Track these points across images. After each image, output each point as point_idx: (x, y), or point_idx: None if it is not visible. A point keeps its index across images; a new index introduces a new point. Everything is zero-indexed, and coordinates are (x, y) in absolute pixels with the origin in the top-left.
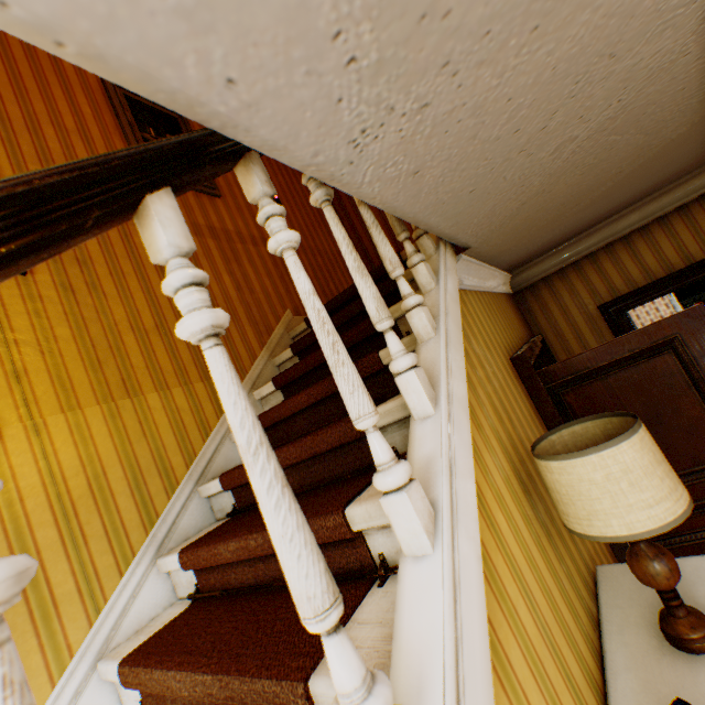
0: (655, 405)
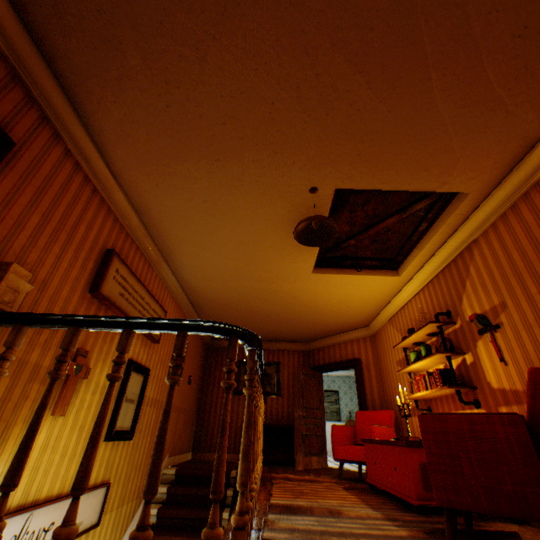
0: None
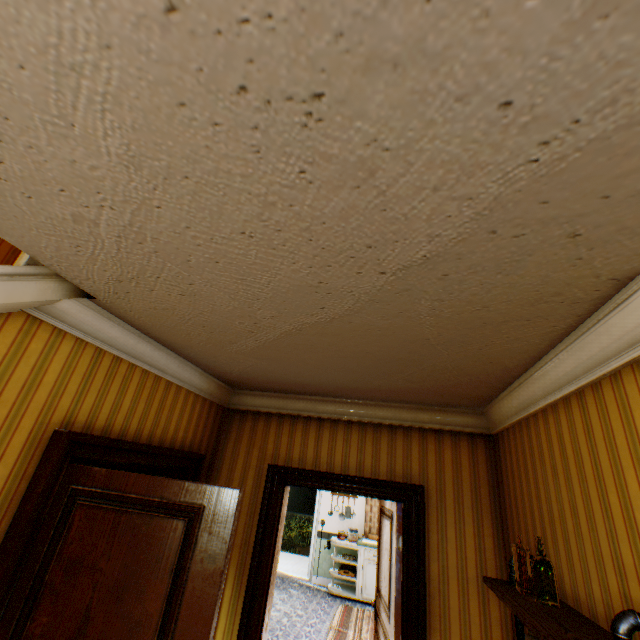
0: (134, 575)
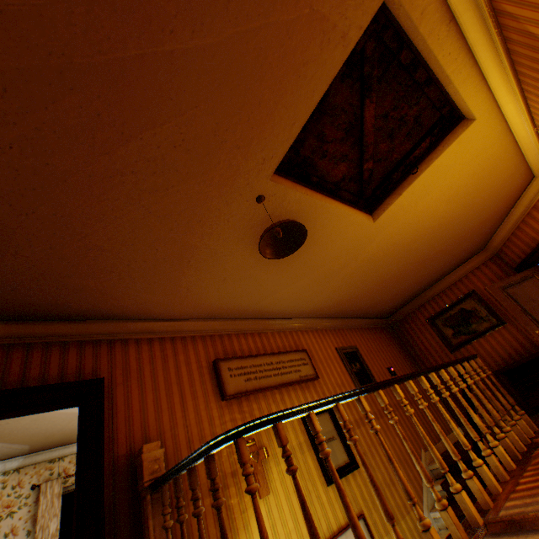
0: None
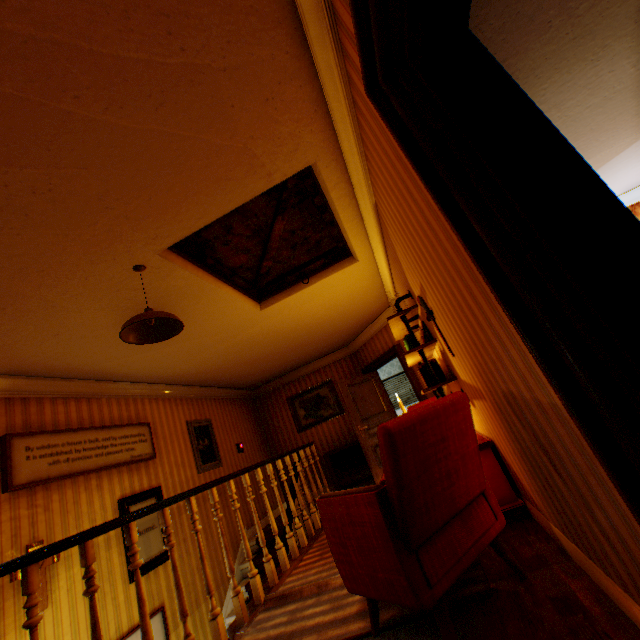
0: None
